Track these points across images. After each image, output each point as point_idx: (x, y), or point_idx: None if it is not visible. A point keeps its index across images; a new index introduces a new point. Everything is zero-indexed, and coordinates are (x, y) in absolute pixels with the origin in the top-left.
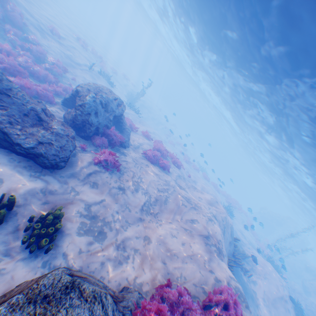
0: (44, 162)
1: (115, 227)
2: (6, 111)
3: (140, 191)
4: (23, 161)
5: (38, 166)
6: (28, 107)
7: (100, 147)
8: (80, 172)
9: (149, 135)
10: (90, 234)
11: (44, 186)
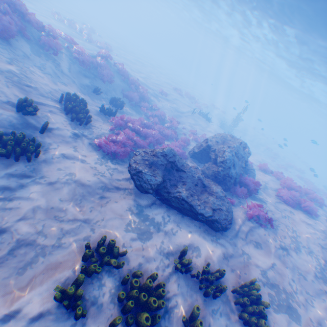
0: (217, 226)
1: (301, 303)
2: (184, 185)
3: (301, 250)
4: (200, 225)
5: (210, 229)
6: (195, 177)
7: (240, 198)
8: (240, 231)
9: (266, 167)
10: (283, 310)
11: (223, 250)
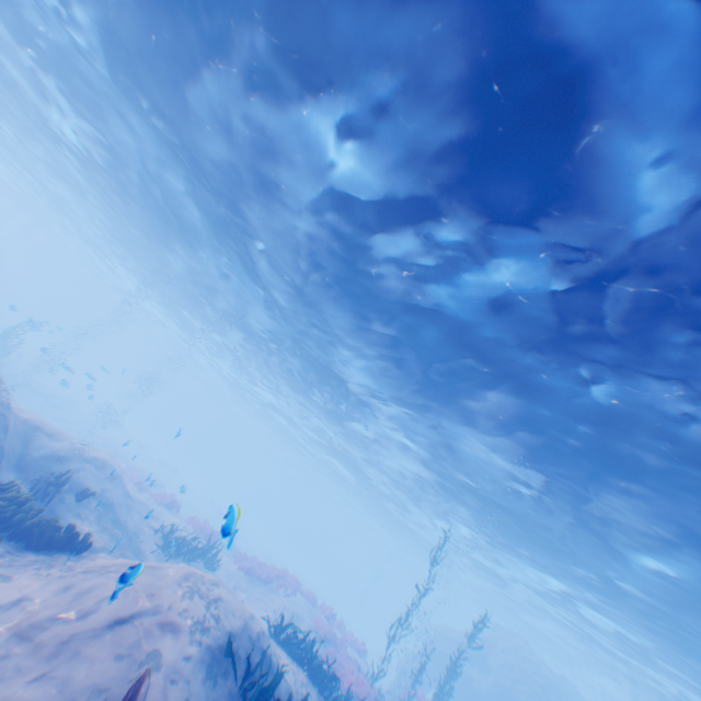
0: None
1: None
2: None
3: None
4: None
5: None
6: None
7: None
8: None
9: None
10: None
11: None
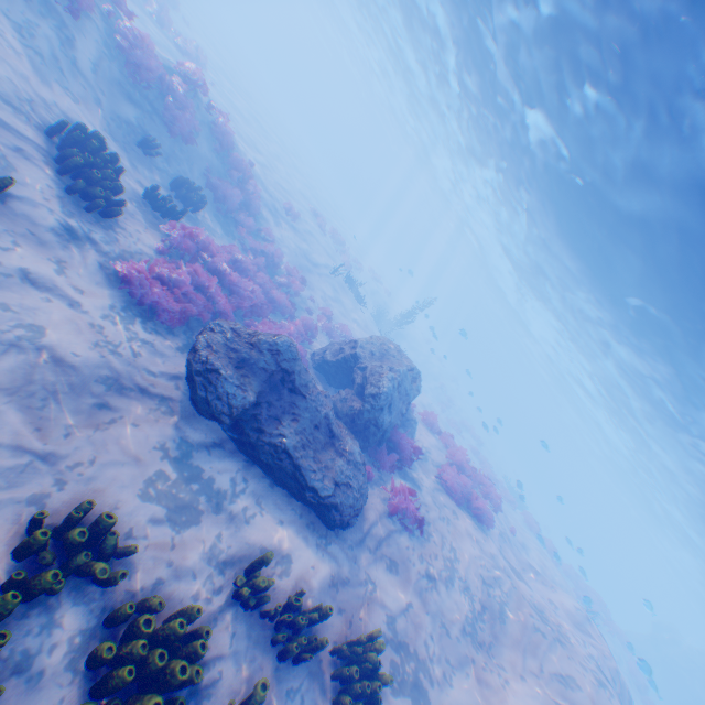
0: (334, 519)
1: (436, 678)
2: (297, 422)
3: (455, 583)
4: (304, 512)
5: (320, 521)
6: (320, 413)
7: (384, 470)
8: (371, 534)
9: (434, 421)
10: (406, 692)
11: (334, 569)
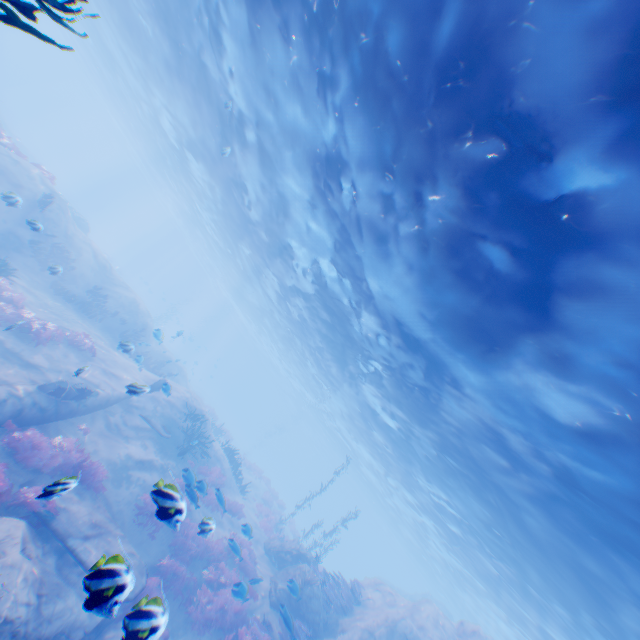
0: None
1: None
2: None
3: None
4: None
5: None
6: None
7: None
8: None
9: None
10: None
11: None
